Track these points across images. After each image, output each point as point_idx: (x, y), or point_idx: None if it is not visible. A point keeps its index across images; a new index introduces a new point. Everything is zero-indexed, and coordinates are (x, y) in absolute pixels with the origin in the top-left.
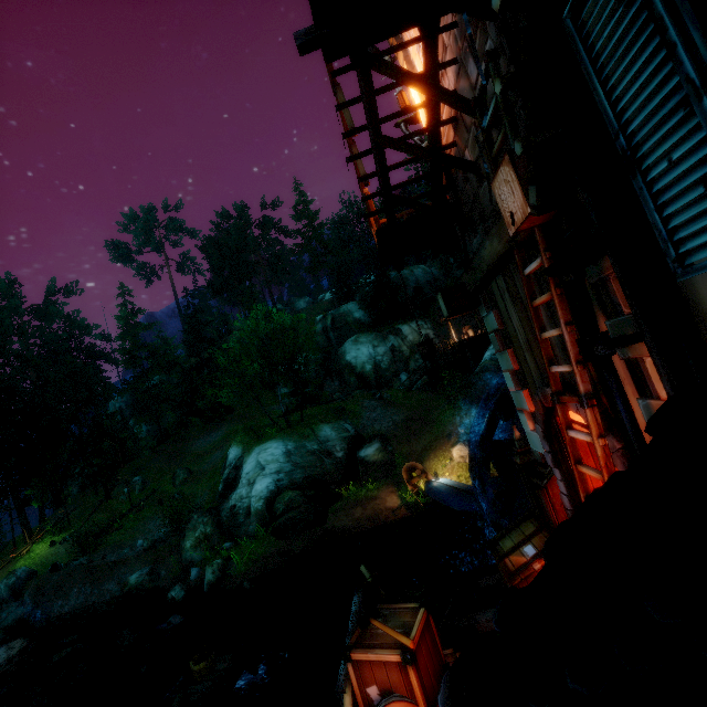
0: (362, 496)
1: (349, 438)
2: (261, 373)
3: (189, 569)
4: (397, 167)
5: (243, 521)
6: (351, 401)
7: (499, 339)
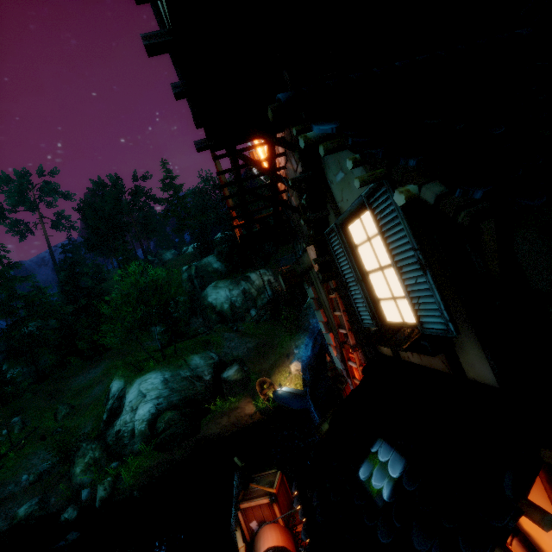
0: (227, 408)
1: (214, 363)
2: (140, 318)
3: (79, 491)
4: (252, 202)
5: (128, 442)
6: (215, 334)
7: (316, 303)
